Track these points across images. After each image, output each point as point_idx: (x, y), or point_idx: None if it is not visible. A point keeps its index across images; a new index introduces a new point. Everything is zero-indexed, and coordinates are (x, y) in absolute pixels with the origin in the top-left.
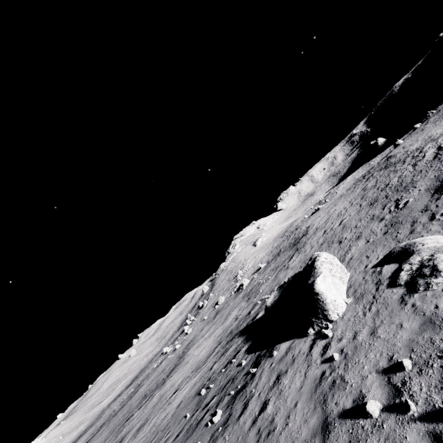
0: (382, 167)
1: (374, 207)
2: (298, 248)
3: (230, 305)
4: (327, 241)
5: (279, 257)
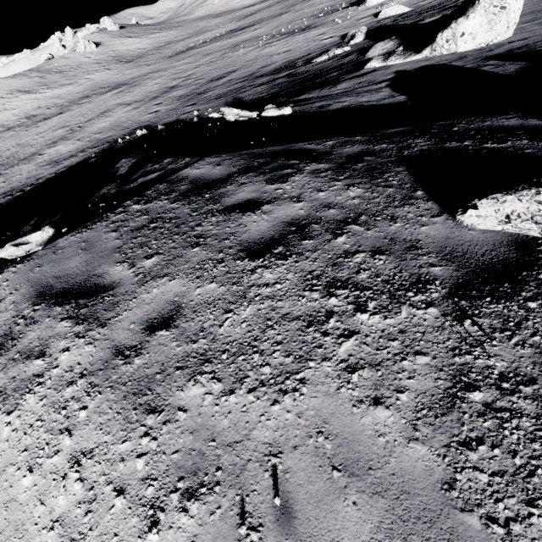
0: None
1: None
2: None
3: None
4: None
5: None
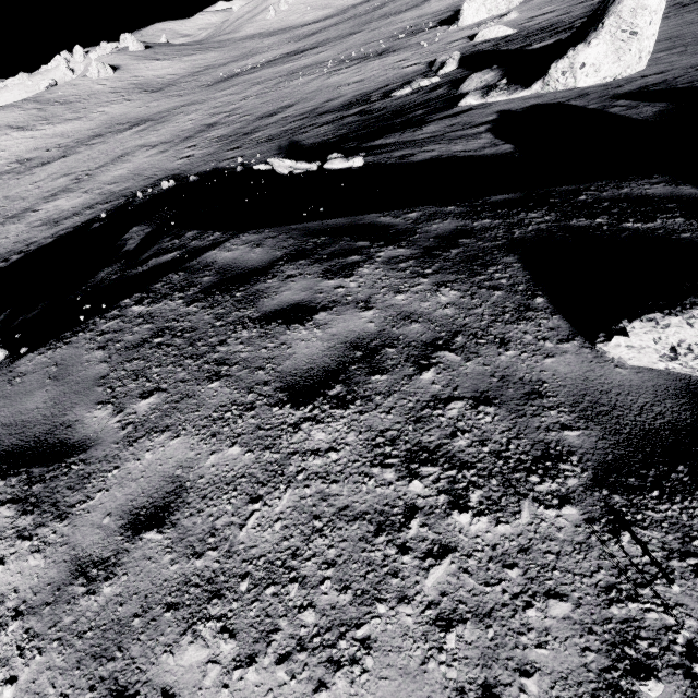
0: None
1: None
2: None
3: None
4: None
5: None
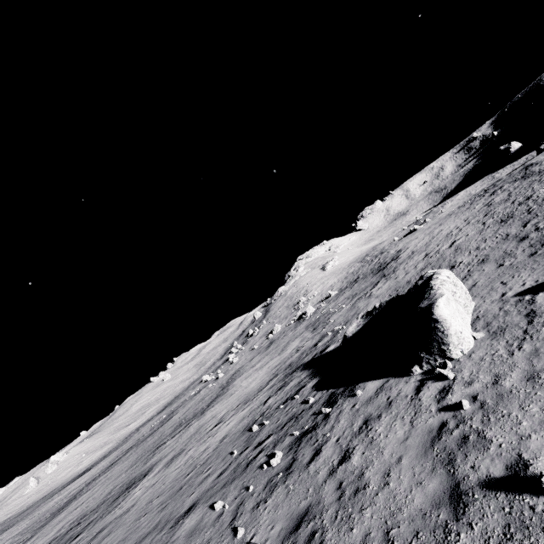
0: (517, 178)
1: (508, 224)
2: (386, 274)
3: (289, 335)
4: (430, 266)
5: (357, 284)
